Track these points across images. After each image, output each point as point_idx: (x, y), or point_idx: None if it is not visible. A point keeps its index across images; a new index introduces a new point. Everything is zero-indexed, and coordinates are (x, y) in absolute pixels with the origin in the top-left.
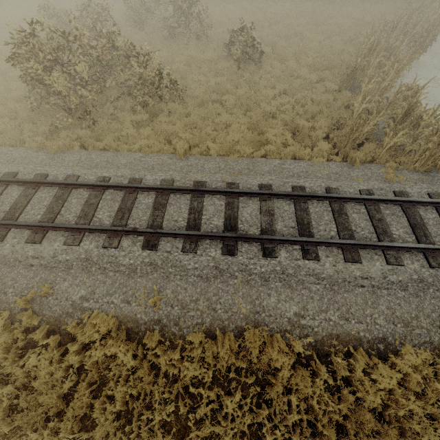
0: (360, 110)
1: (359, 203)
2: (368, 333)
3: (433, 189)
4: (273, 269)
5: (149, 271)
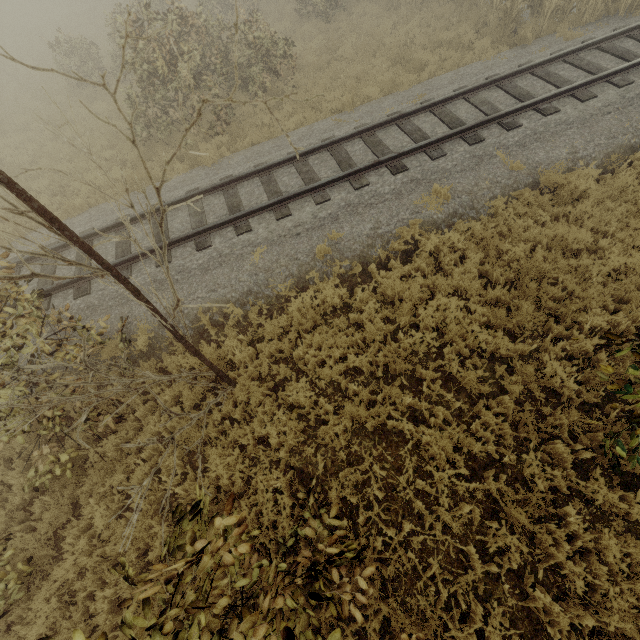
0: None
1: (559, 63)
2: (637, 139)
3: (615, 27)
4: (525, 135)
5: (414, 187)
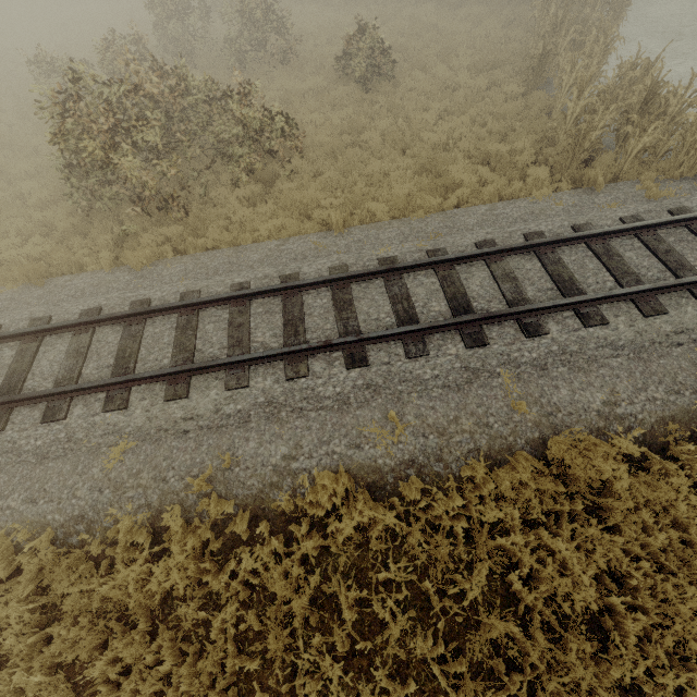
0: (578, 110)
1: (628, 236)
2: None
3: None
4: (549, 351)
5: (369, 397)
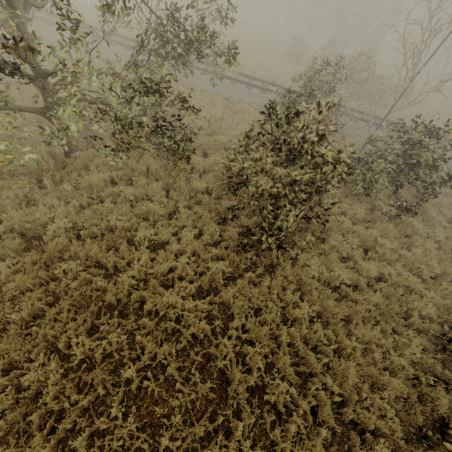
0: None
1: None
2: None
3: None
4: None
5: None
